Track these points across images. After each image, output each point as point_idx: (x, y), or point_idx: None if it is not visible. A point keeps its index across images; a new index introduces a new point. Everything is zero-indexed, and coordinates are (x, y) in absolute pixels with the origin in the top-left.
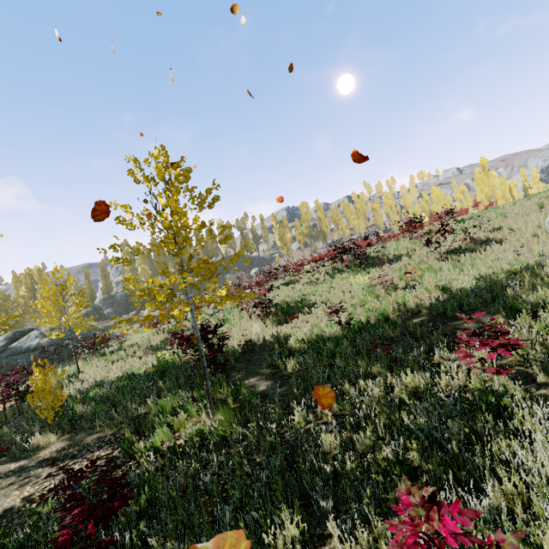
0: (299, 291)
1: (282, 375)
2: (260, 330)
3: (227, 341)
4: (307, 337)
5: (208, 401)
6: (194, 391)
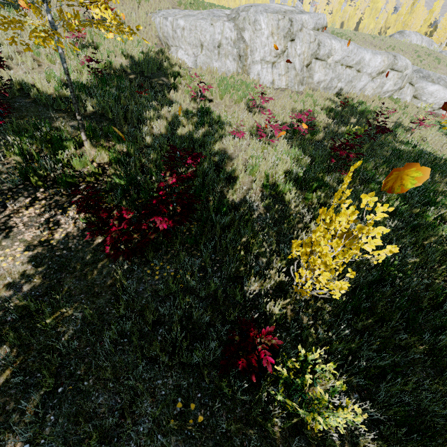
0: None
1: (86, 115)
2: None
3: None
4: (58, 84)
5: (85, 134)
6: (15, 140)
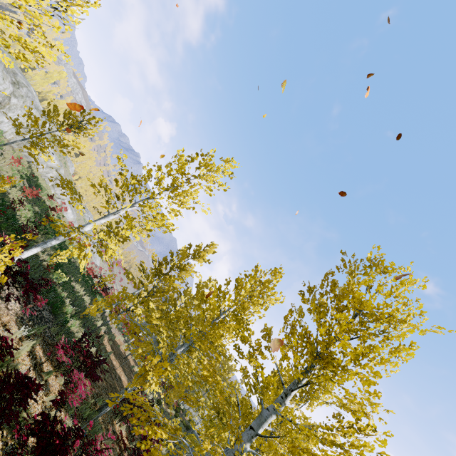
0: None
1: None
2: None
3: None
4: None
5: None
6: None
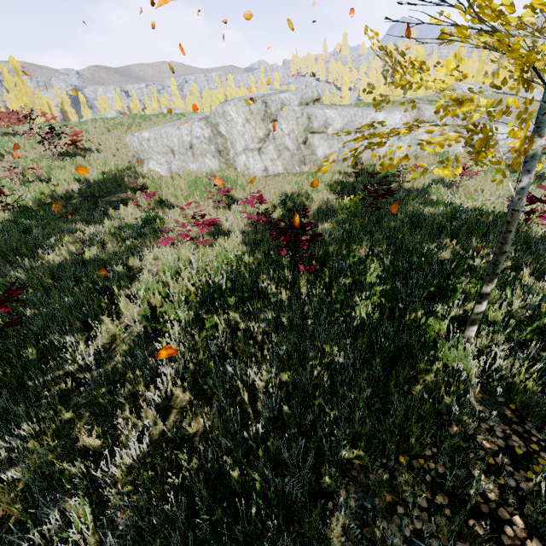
0: None
1: None
2: None
3: None
4: None
5: None
6: None
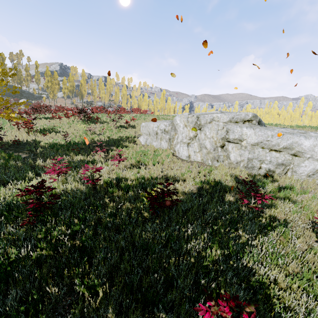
0: (53, 124)
1: (34, 153)
2: (25, 136)
3: (2, 138)
4: (50, 143)
5: None
6: None
